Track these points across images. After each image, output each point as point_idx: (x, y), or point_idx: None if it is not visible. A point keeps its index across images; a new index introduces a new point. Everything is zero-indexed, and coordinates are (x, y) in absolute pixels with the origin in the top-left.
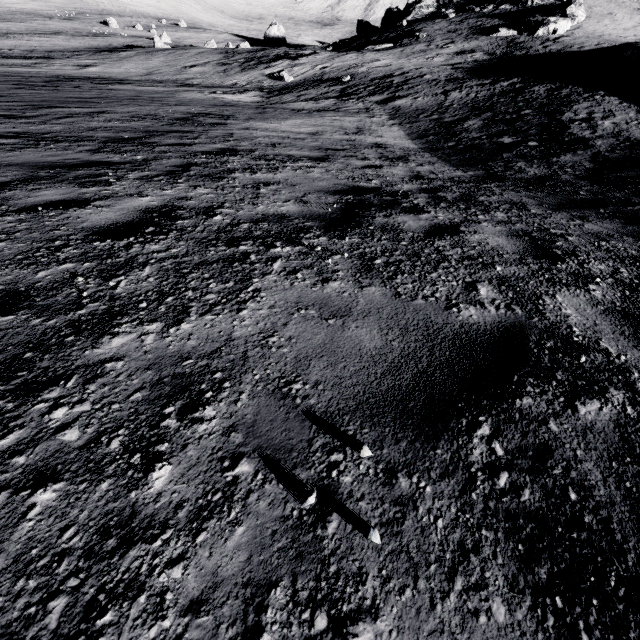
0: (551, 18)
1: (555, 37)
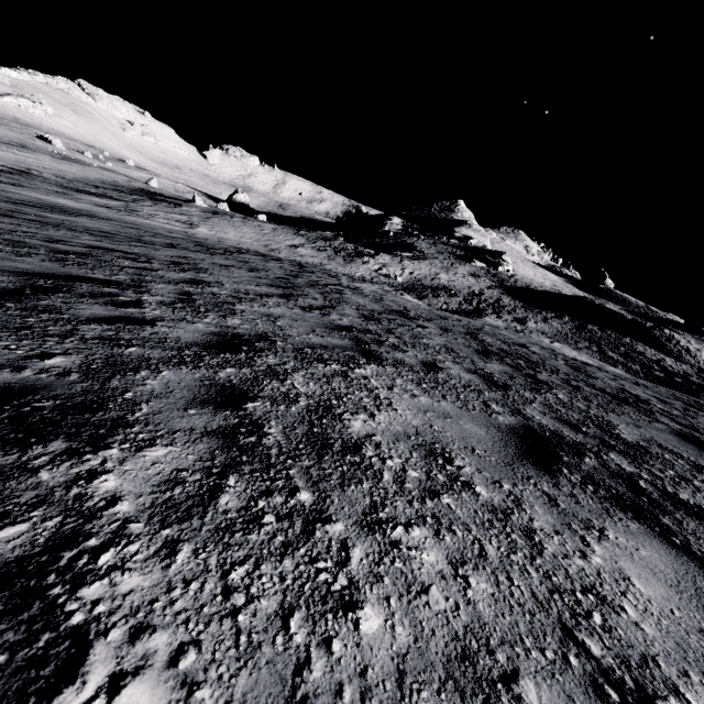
0: (503, 262)
1: (510, 274)
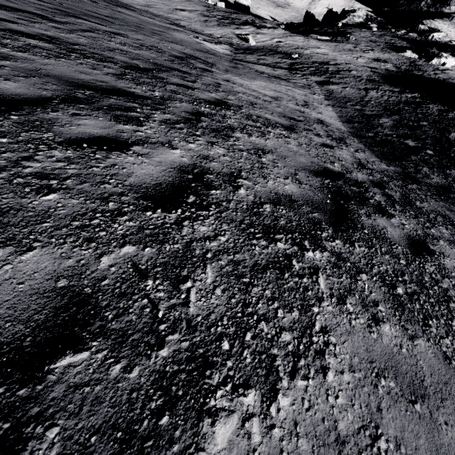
0: (444, 54)
1: (443, 68)
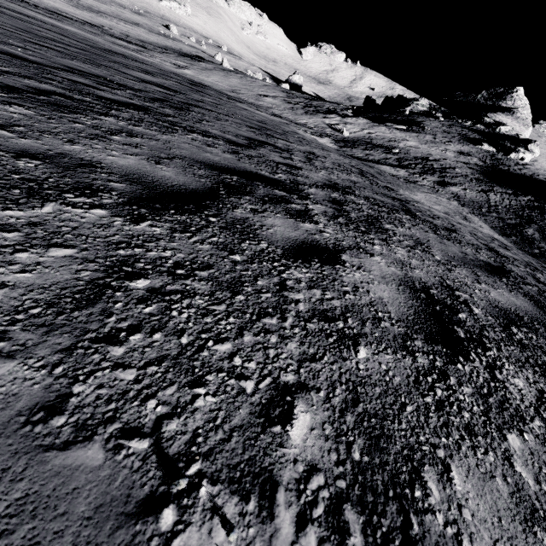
0: (521, 149)
1: (522, 163)
